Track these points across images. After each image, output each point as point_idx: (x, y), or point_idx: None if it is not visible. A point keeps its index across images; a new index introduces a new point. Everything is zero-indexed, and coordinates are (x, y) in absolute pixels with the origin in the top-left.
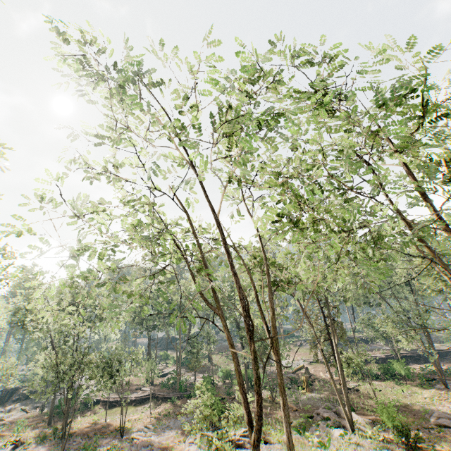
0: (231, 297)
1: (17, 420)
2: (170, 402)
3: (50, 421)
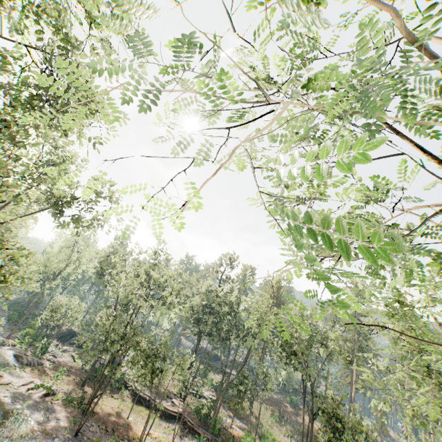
0: (308, 343)
1: (64, 364)
2: (197, 439)
3: (84, 383)
